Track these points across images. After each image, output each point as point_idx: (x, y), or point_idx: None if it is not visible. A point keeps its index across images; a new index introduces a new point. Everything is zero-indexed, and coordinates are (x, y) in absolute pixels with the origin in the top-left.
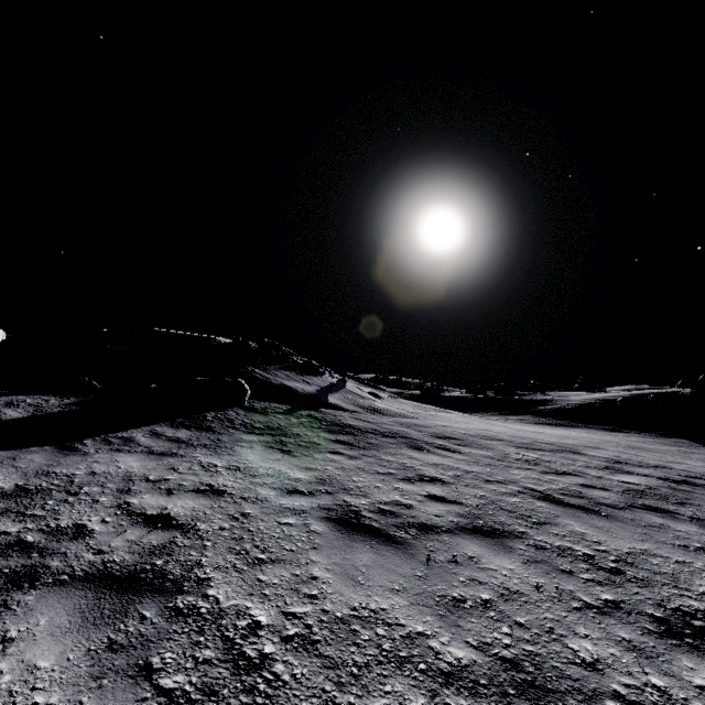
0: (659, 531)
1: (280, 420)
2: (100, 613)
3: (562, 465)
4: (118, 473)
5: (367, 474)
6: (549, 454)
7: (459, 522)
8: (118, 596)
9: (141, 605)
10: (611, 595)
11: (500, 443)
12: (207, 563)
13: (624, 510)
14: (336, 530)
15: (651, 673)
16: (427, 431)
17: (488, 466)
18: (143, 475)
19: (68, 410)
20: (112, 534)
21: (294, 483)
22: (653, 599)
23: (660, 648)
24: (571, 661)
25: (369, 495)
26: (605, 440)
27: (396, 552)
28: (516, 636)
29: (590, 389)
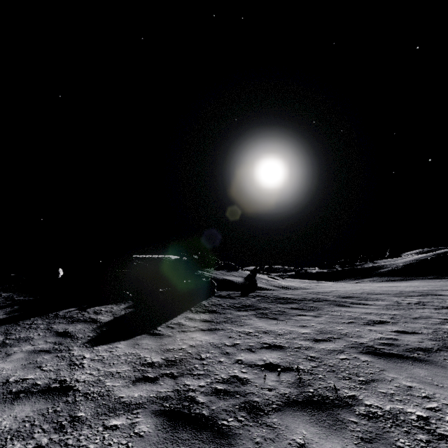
0: None
1: (245, 300)
2: (326, 422)
3: (439, 303)
4: (205, 344)
5: (340, 324)
6: (421, 298)
7: (438, 344)
8: (320, 412)
9: (341, 415)
10: None
11: (383, 295)
12: (338, 387)
13: None
14: (377, 358)
15: None
16: (331, 295)
17: (399, 310)
18: (221, 343)
19: (129, 311)
20: (260, 378)
21: (308, 335)
22: None
23: None
24: None
25: (362, 336)
26: (440, 284)
27: (431, 366)
28: None
29: (397, 255)
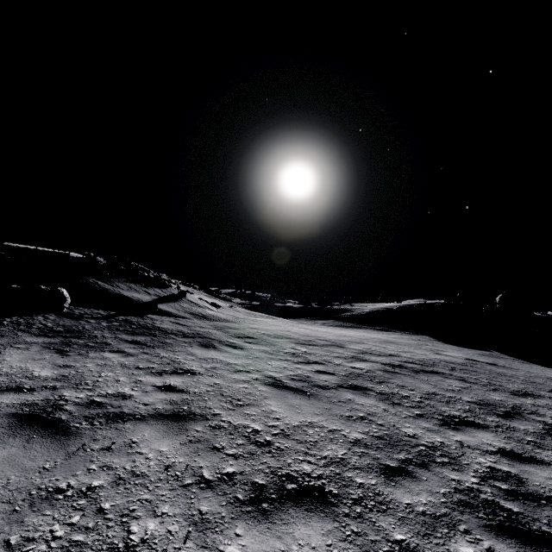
0: (341, 405)
1: (89, 324)
2: None
3: (318, 356)
4: None
5: (123, 369)
6: (317, 348)
7: (162, 409)
8: None
9: None
10: (237, 467)
11: (286, 340)
12: None
13: (330, 390)
14: (7, 426)
15: (189, 547)
16: (234, 332)
17: (254, 359)
18: None
19: None
20: None
21: (27, 380)
22: (273, 467)
23: (228, 517)
24: (112, 546)
25: (98, 388)
26: (372, 337)
27: (50, 444)
28: (79, 525)
29: (387, 301)
